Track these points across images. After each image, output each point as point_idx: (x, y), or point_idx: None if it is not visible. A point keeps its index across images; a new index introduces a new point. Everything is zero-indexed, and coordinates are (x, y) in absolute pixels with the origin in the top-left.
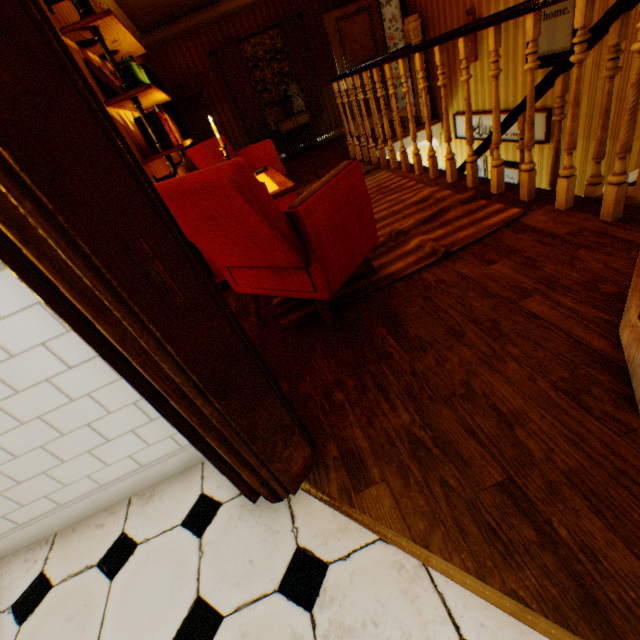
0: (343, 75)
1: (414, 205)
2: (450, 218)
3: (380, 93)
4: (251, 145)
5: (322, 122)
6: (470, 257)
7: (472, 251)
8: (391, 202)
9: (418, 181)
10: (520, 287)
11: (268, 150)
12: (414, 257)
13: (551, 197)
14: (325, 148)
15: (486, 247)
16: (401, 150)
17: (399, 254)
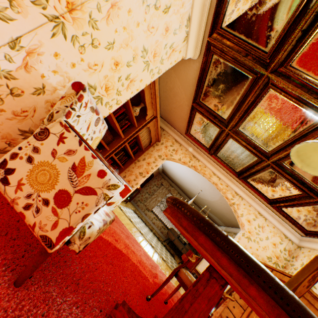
0: None
1: None
2: None
3: None
4: None
5: None
6: None
7: None
8: None
9: None
10: None
11: None
12: None
13: None
14: None
15: None
16: None
17: None
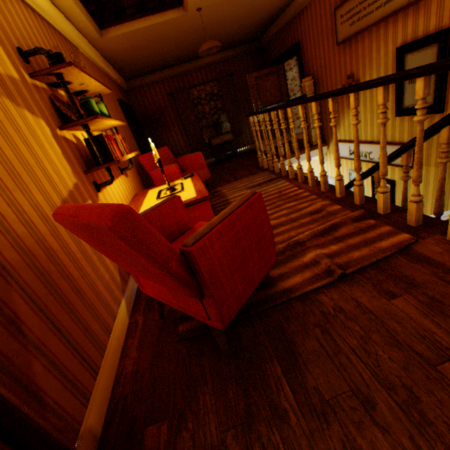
0: (257, 112)
1: (309, 214)
2: (342, 233)
3: (283, 126)
4: (191, 151)
5: (241, 139)
6: (367, 283)
7: (368, 275)
8: (289, 209)
9: (311, 192)
10: (433, 339)
11: (198, 159)
12: (310, 272)
13: (439, 225)
14: (242, 156)
15: (382, 273)
16: (298, 167)
17: (296, 265)
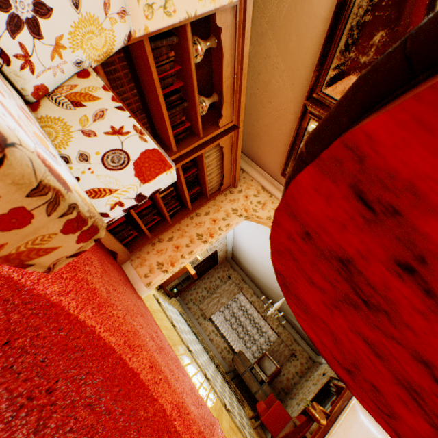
0: None
1: None
2: None
3: None
4: None
5: None
6: None
7: None
8: None
9: None
10: None
11: None
12: None
13: None
14: None
15: None
16: None
17: None
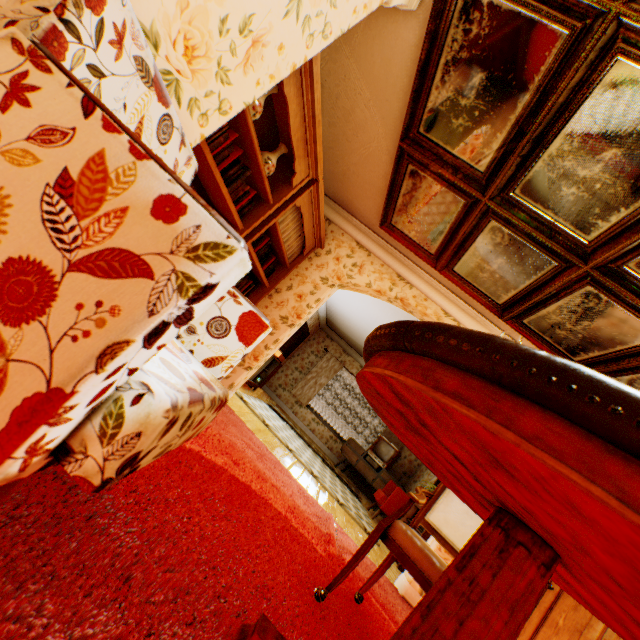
0: None
1: None
2: None
3: None
4: None
5: None
6: None
7: None
8: None
9: None
10: None
11: None
12: None
13: None
14: None
15: None
16: None
17: None
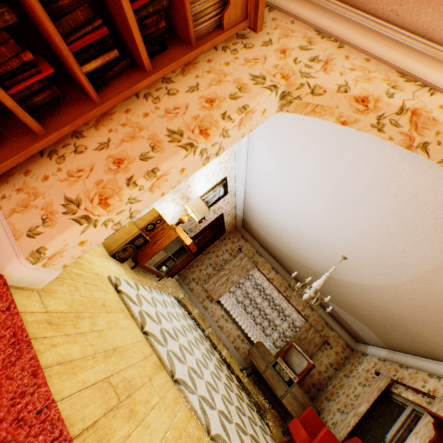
0: None
1: None
2: None
3: None
4: None
5: None
6: None
7: None
8: None
9: None
10: None
11: None
12: None
13: None
14: None
15: None
16: None
17: None
